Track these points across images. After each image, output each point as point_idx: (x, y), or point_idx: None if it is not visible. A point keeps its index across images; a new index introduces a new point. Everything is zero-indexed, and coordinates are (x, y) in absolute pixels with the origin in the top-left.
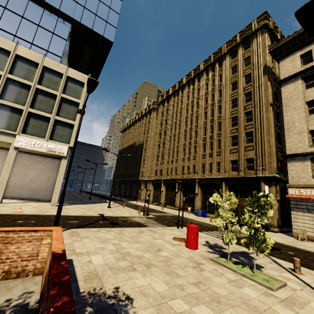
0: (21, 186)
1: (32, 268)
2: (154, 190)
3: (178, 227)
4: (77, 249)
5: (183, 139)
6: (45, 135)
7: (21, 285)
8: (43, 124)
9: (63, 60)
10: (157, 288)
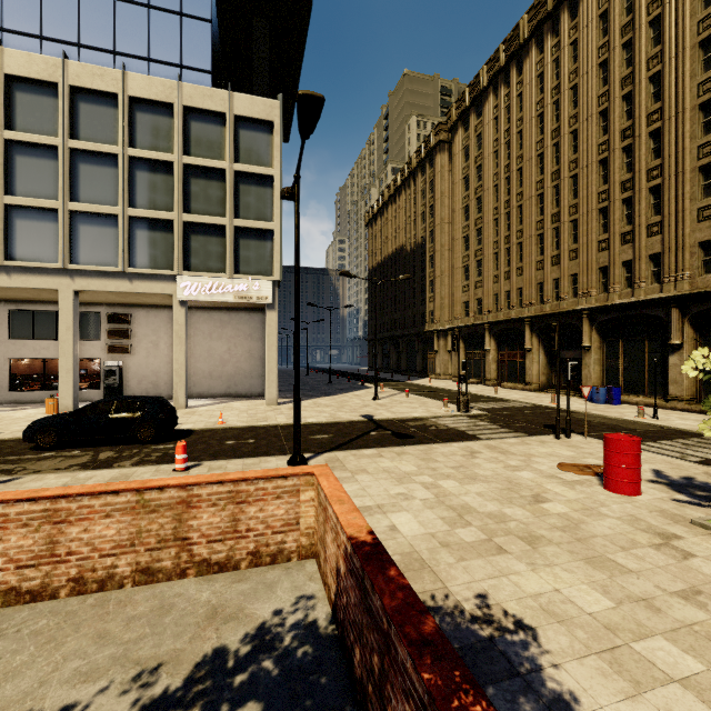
0: (208, 373)
1: (293, 546)
2: (467, 350)
3: (558, 436)
4: (355, 500)
5: (535, 209)
6: (225, 265)
7: (286, 579)
8: (216, 244)
9: (215, 80)
10: (581, 602)
